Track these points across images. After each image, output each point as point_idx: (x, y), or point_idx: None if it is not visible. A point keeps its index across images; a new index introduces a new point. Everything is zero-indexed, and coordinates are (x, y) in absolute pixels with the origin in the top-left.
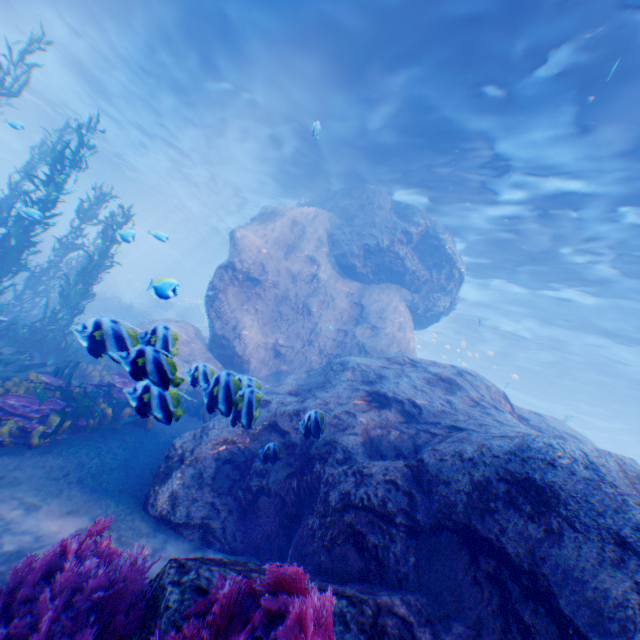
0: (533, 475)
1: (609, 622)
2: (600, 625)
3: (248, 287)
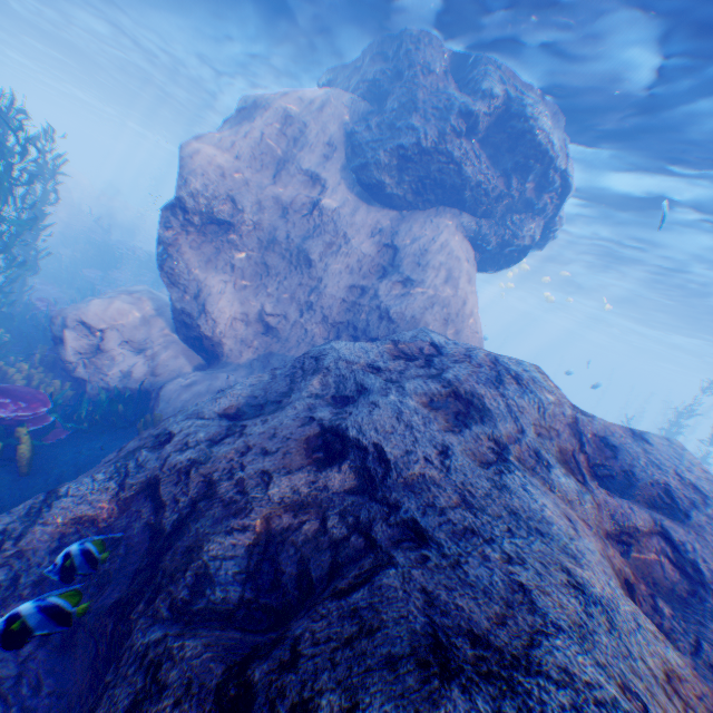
0: None
1: None
2: None
3: (218, 235)
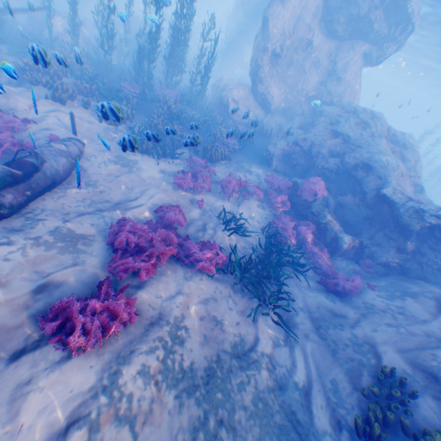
0: (369, 165)
1: (367, 187)
2: (366, 187)
3: (273, 61)
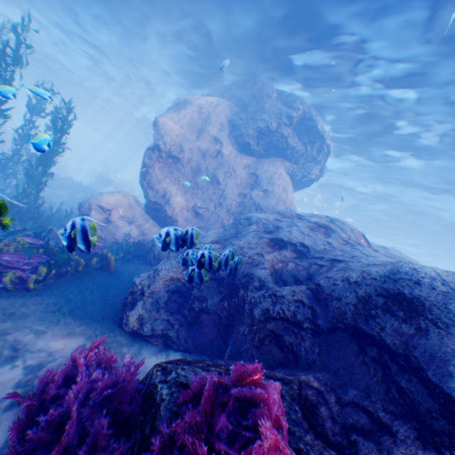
0: (404, 291)
1: None
2: None
3: (171, 164)
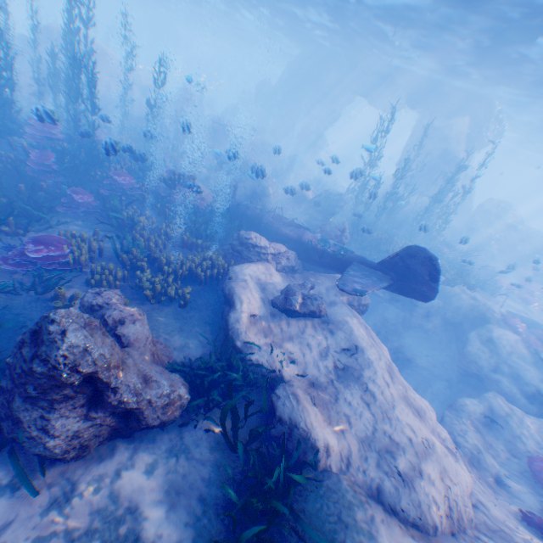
0: None
1: None
2: None
3: None
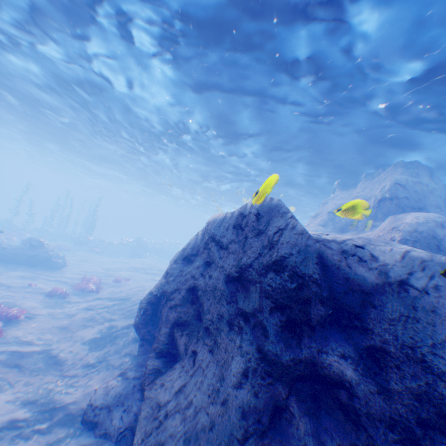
0: None
1: None
2: None
3: None
